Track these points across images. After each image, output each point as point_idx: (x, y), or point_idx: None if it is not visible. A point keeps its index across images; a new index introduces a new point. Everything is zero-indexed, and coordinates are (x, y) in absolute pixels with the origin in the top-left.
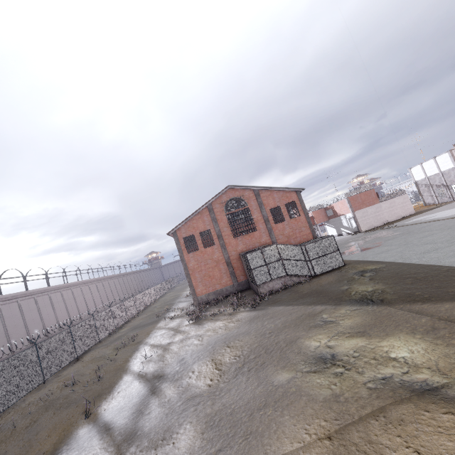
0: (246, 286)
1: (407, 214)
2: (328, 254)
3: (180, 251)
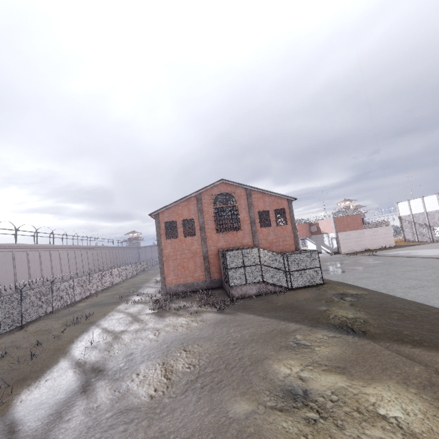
0: (218, 285)
1: (387, 245)
2: (309, 268)
3: (159, 235)
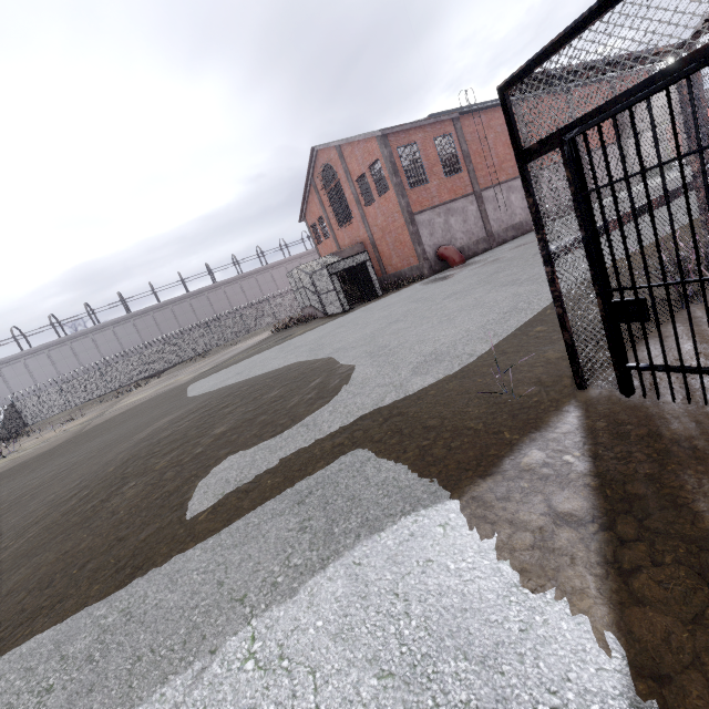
0: None
1: None
2: (328, 292)
3: (313, 241)
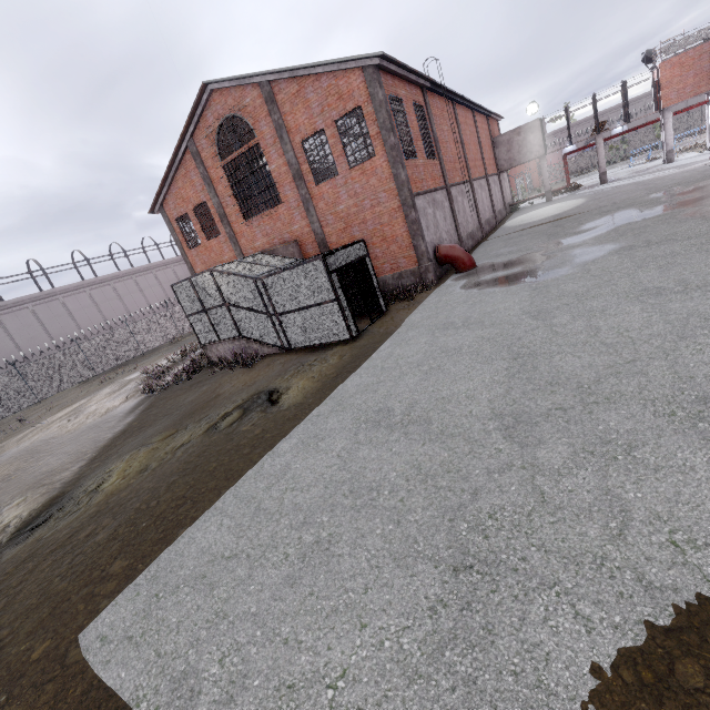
0: None
1: None
2: (313, 306)
3: (179, 244)
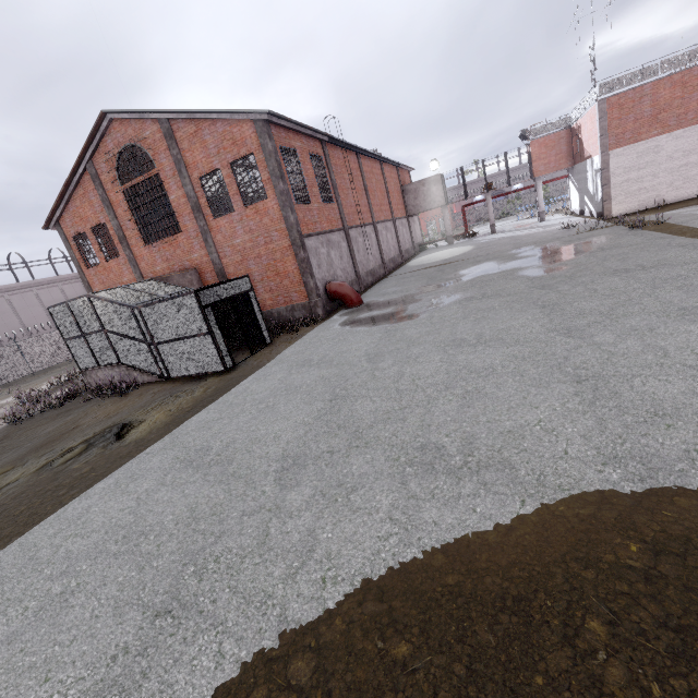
0: None
1: None
2: (188, 337)
3: (75, 262)
